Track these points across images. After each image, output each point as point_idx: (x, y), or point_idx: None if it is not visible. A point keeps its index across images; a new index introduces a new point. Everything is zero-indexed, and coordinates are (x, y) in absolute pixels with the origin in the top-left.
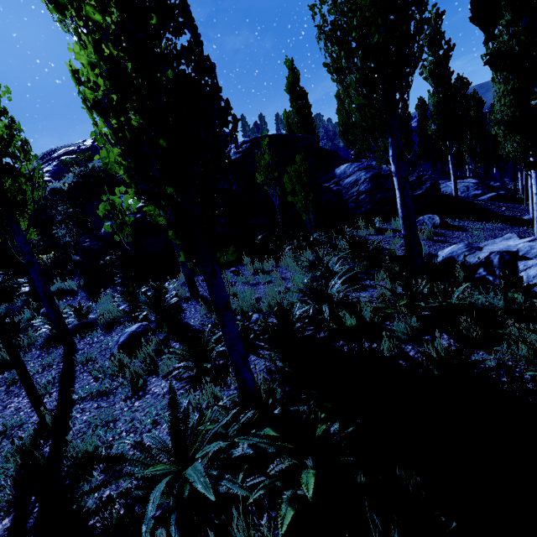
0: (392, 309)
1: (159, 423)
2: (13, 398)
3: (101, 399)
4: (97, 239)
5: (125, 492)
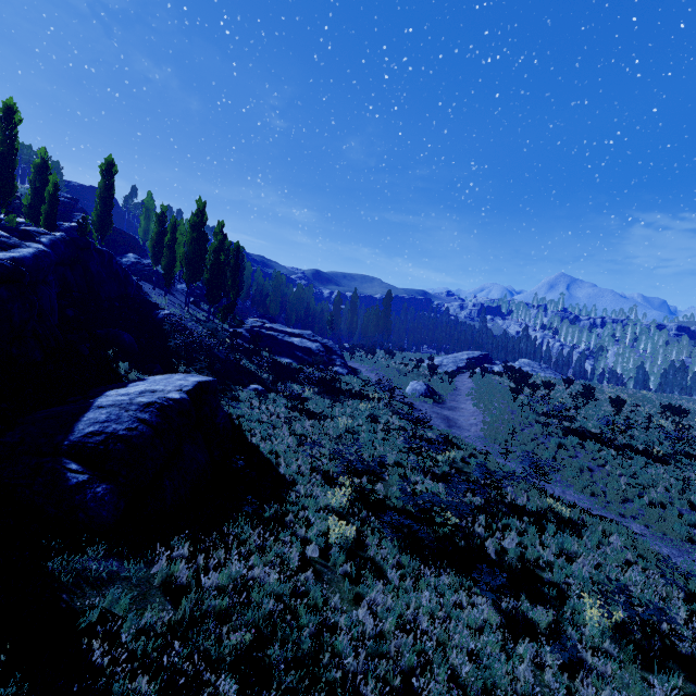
0: None
1: None
2: None
3: None
4: None
5: None
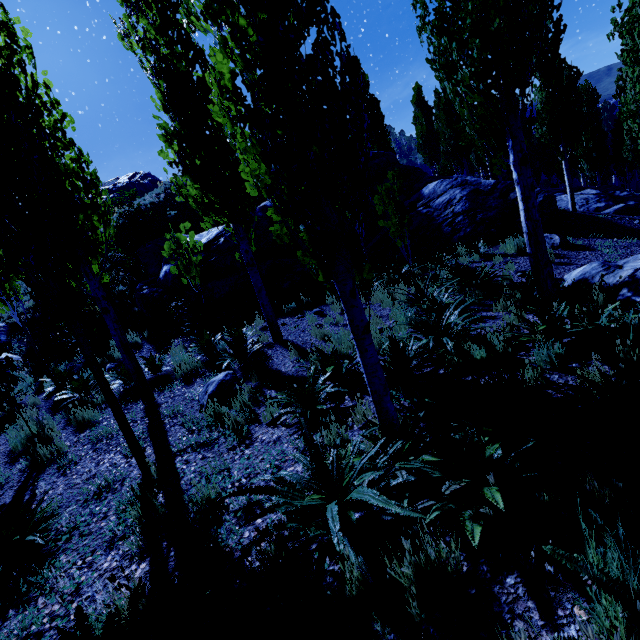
0: (526, 337)
1: (280, 467)
2: (103, 454)
3: (204, 450)
4: (156, 285)
5: (279, 524)
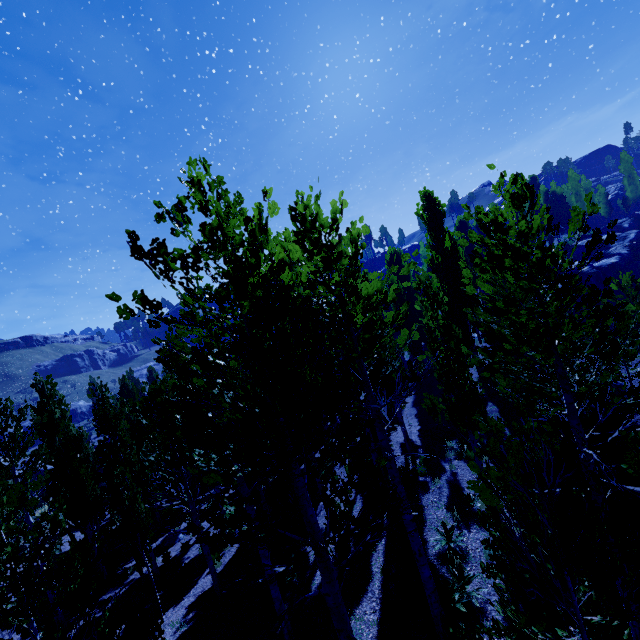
0: None
1: None
2: None
3: None
4: None
5: None
